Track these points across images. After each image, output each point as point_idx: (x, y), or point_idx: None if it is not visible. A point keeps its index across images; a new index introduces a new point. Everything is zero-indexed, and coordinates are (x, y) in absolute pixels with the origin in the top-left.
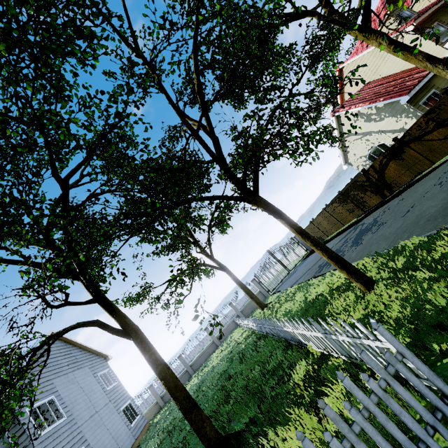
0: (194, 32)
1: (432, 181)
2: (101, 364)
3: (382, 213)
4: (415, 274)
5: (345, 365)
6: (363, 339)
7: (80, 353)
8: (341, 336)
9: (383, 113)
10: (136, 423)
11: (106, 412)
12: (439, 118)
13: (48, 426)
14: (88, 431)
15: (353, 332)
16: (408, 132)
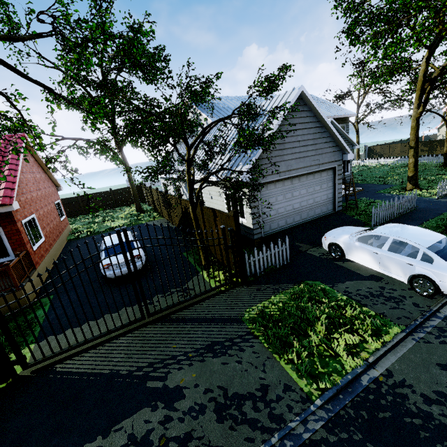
0: None
1: None
2: None
3: None
4: None
5: None
6: None
7: None
8: None
9: None
10: None
11: None
12: None
13: None
14: None
15: None
16: None
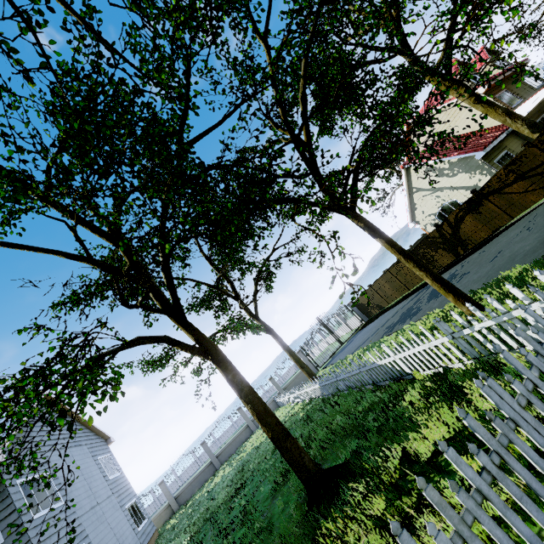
0: (309, 37)
1: (517, 230)
2: (102, 446)
3: (460, 267)
4: (533, 284)
5: (475, 366)
6: (514, 310)
7: (77, 428)
8: (479, 323)
9: (457, 169)
10: (144, 529)
11: (109, 507)
12: (520, 170)
13: (42, 509)
14: (89, 525)
15: (501, 307)
16: (487, 184)
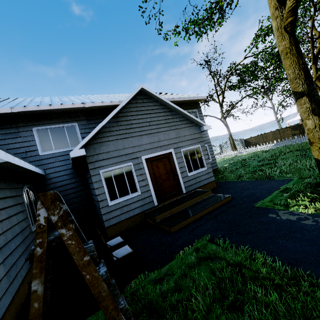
0: None
1: None
2: None
3: None
4: None
5: None
6: None
7: None
8: None
9: None
10: None
11: None
12: None
13: None
14: None
15: None
16: None
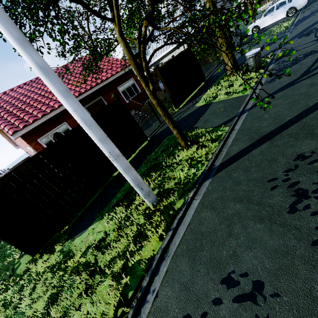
0: None
1: None
2: None
3: None
4: None
5: None
6: None
7: None
8: None
9: None
10: None
11: None
12: None
13: None
14: None
15: None
16: None
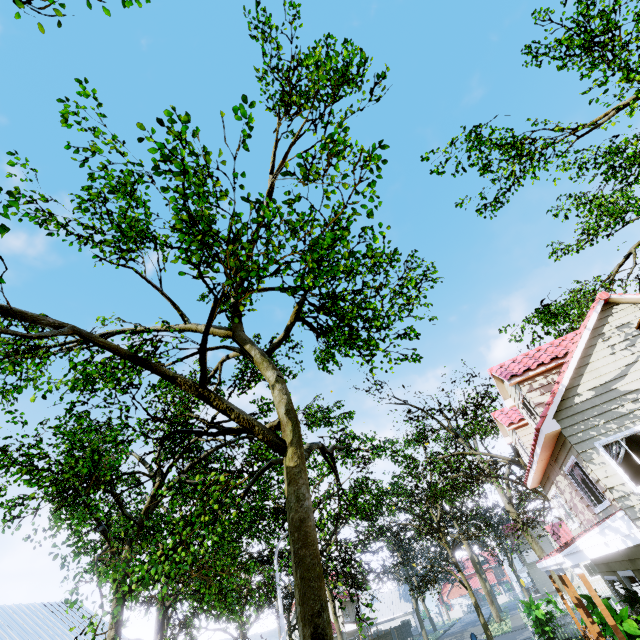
0: None
1: None
2: None
3: None
4: None
5: None
6: None
7: None
8: None
9: None
10: None
11: None
12: None
13: None
14: None
15: None
16: None
